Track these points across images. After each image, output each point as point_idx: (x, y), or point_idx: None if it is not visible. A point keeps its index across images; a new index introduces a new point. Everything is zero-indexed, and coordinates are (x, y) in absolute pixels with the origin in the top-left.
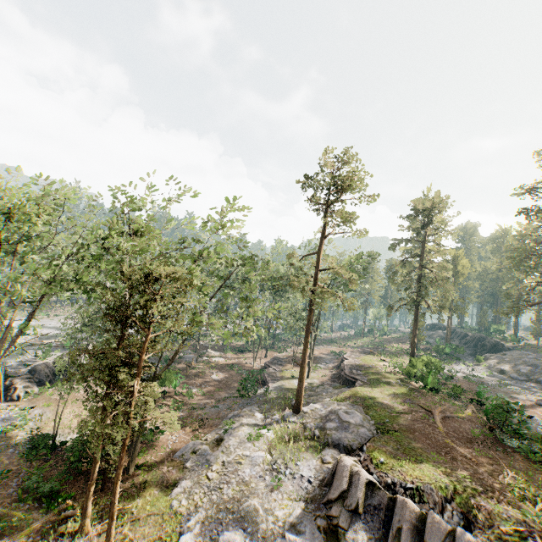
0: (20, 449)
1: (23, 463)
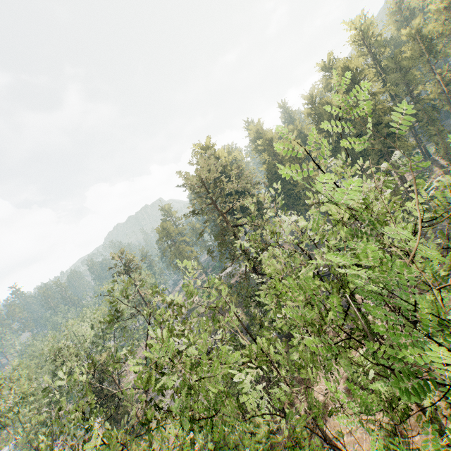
0: None
1: None
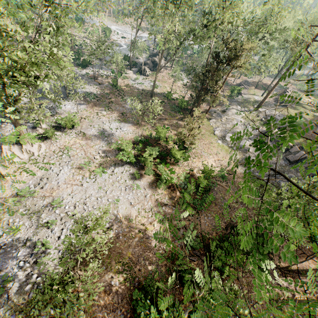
0: (161, 95)
1: (164, 100)
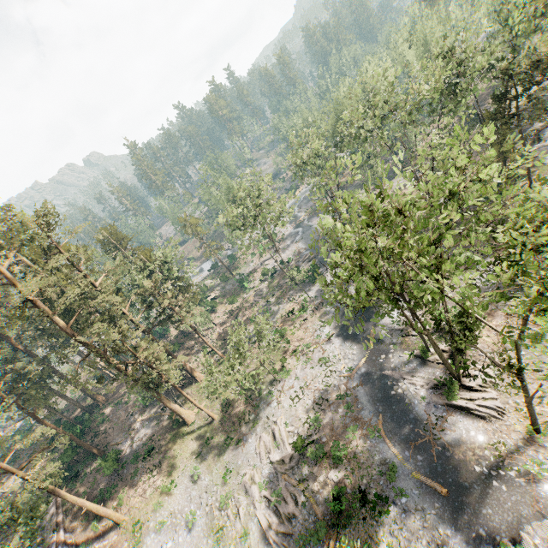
0: None
1: None
